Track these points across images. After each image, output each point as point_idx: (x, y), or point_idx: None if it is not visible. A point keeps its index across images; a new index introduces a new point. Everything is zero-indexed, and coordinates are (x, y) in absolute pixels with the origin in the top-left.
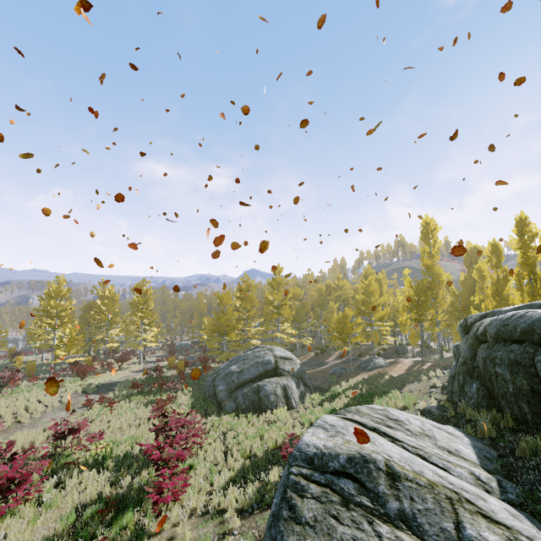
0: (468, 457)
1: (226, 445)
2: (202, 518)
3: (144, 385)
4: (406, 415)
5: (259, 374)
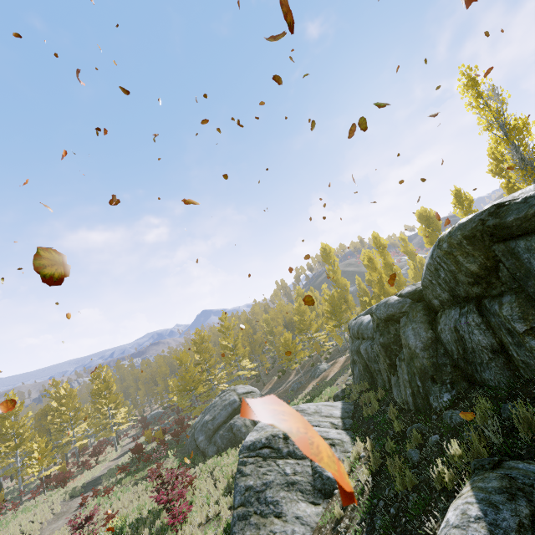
0: (336, 415)
1: (215, 479)
2: (207, 524)
3: (130, 467)
4: (309, 405)
5: (229, 414)
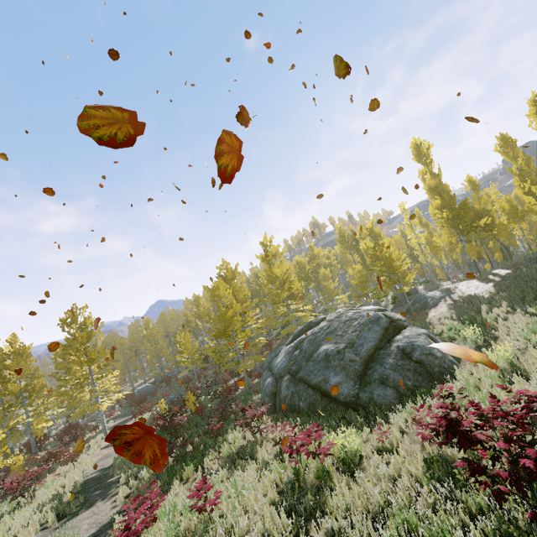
0: None
1: None
2: None
3: None
4: None
5: (382, 336)
